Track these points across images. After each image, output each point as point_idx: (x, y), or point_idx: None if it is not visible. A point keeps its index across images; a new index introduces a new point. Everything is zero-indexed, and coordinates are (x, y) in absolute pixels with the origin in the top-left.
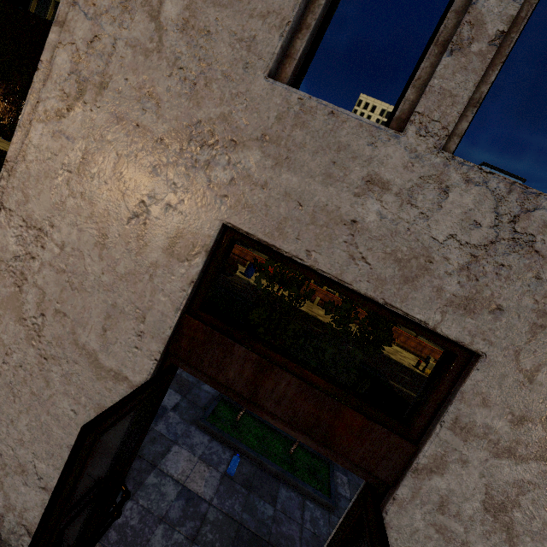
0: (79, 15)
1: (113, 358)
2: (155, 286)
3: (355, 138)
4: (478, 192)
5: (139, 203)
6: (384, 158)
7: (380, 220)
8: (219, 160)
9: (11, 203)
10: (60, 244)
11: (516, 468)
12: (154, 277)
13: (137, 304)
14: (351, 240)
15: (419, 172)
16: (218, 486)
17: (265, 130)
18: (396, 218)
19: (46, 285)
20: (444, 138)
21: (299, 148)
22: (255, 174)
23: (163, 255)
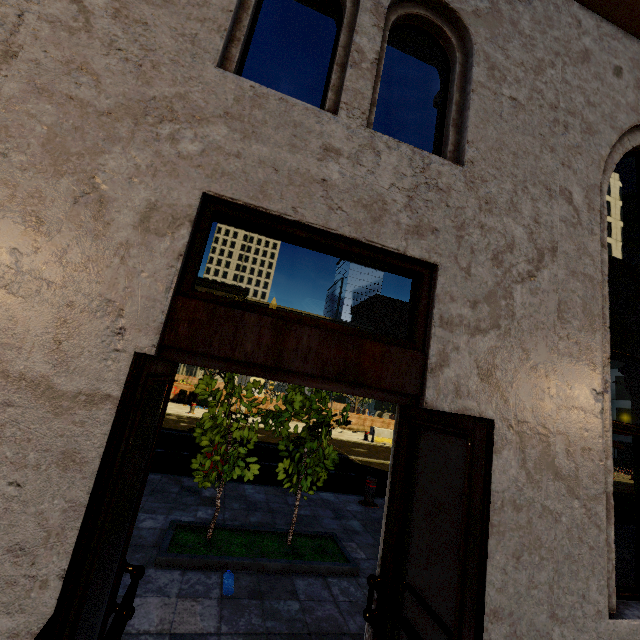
0: None
1: (80, 376)
2: (132, 269)
3: (306, 118)
4: (397, 155)
5: (89, 179)
6: (331, 133)
7: (343, 177)
8: (184, 134)
9: None
10: None
11: (485, 340)
12: (127, 259)
13: (107, 296)
14: (326, 195)
15: (357, 142)
16: (220, 613)
17: (226, 109)
18: (353, 175)
19: None
20: (365, 120)
21: (262, 124)
22: (227, 146)
23: (136, 233)
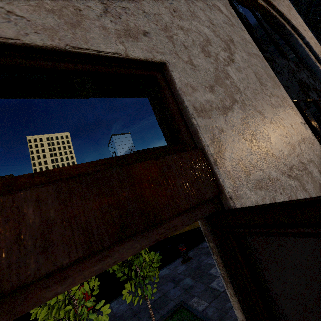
0: None
1: None
2: None
3: None
4: None
5: None
6: None
7: None
8: None
9: None
10: None
11: (235, 114)
12: None
13: None
14: None
15: None
16: None
17: None
18: None
19: None
20: None
21: None
22: None
23: None
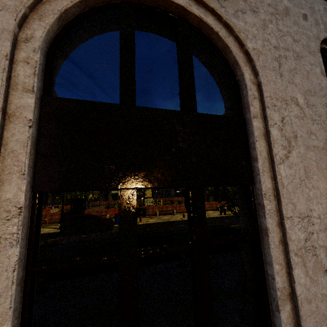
0: (272, 111)
1: None
2: None
3: None
4: None
5: None
6: None
7: None
8: None
9: (289, 213)
10: (318, 216)
11: None
12: None
13: None
14: None
15: None
16: None
17: None
18: None
19: (324, 242)
20: None
21: None
22: None
23: None
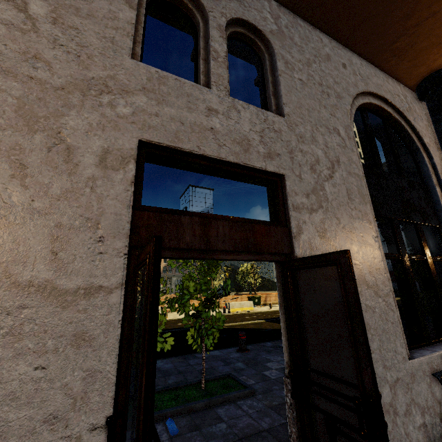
0: None
1: (76, 276)
2: (100, 195)
3: (193, 91)
4: (249, 112)
5: (56, 134)
6: (210, 99)
7: (222, 126)
8: (118, 101)
9: None
10: None
11: (317, 215)
12: (95, 188)
13: (86, 216)
14: (215, 137)
15: (226, 105)
16: None
17: (143, 85)
18: (228, 125)
19: None
20: (227, 92)
21: (168, 95)
22: (148, 109)
23: (98, 170)
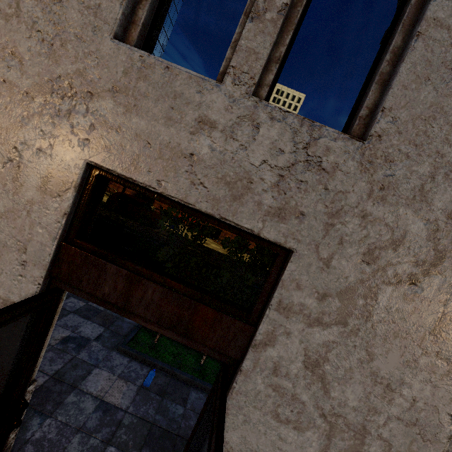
0: None
1: (0, 287)
2: (33, 220)
3: (187, 88)
4: (280, 127)
5: (12, 149)
6: (210, 103)
7: (212, 152)
8: (79, 109)
9: None
10: None
11: (324, 333)
12: (31, 212)
13: (18, 238)
14: (191, 170)
15: (237, 113)
16: (134, 397)
17: (115, 83)
18: (223, 150)
19: None
20: (252, 86)
21: (144, 97)
22: (110, 120)
23: (38, 193)
